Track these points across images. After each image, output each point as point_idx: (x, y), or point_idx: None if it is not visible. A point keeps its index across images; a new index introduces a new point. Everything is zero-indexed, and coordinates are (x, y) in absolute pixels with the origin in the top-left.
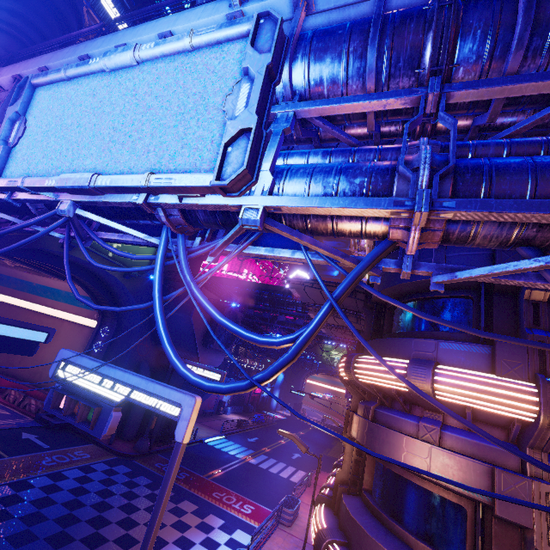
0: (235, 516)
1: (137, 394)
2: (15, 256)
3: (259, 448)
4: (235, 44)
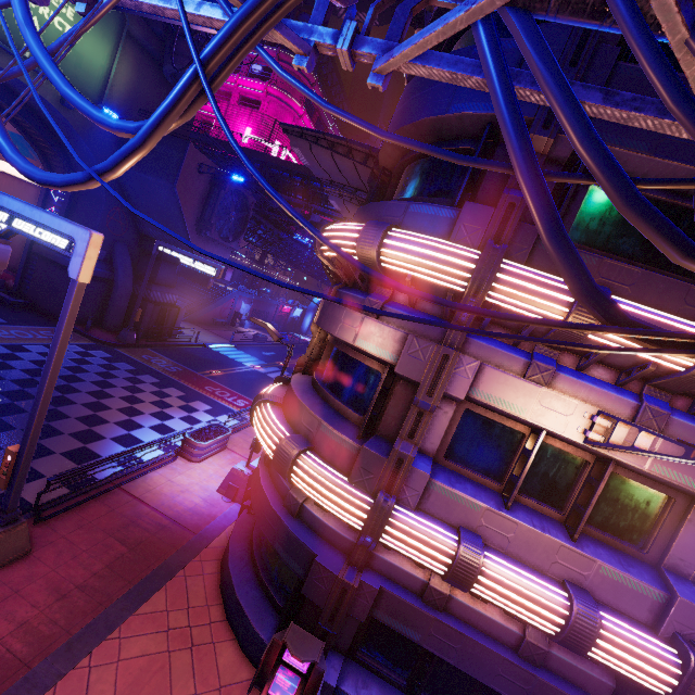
0: (225, 406)
1: (22, 223)
2: None
3: (273, 361)
4: None
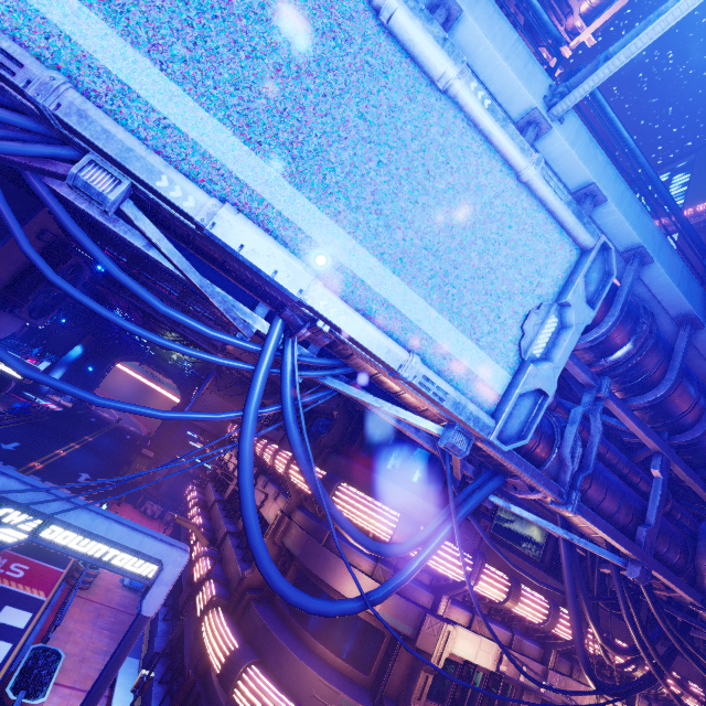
0: None
1: (64, 533)
2: None
3: (24, 462)
4: (563, 238)
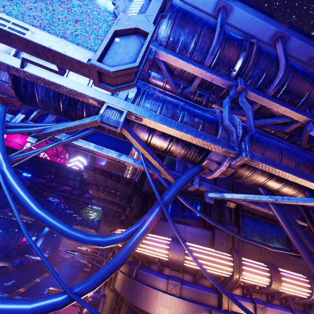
0: None
1: None
2: None
3: (14, 290)
4: None
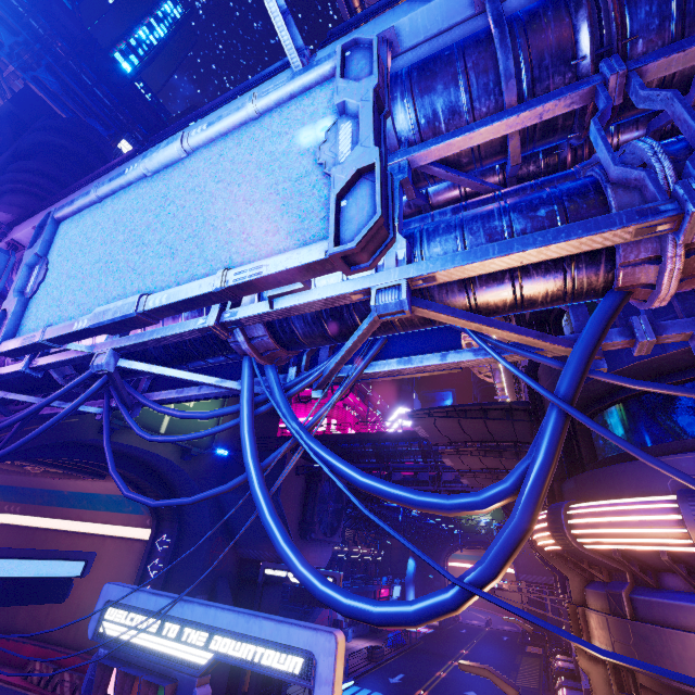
0: None
1: (234, 644)
2: (39, 457)
3: (409, 692)
4: (316, 91)
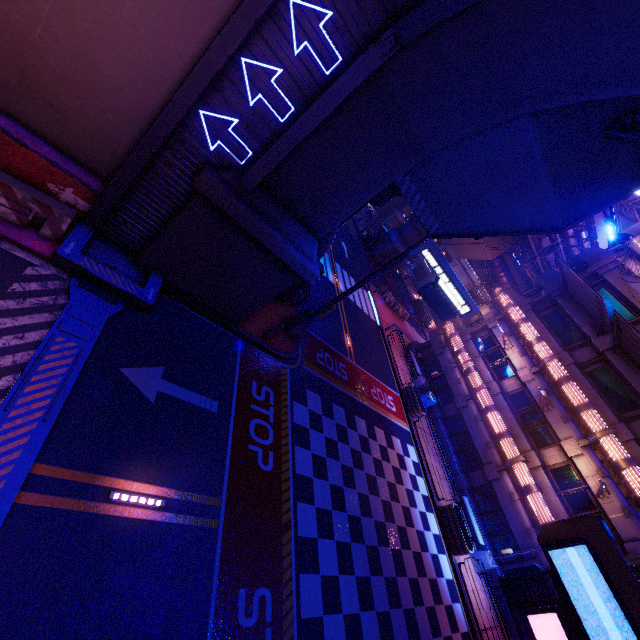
0: (397, 425)
1: None
2: None
3: None
4: None
